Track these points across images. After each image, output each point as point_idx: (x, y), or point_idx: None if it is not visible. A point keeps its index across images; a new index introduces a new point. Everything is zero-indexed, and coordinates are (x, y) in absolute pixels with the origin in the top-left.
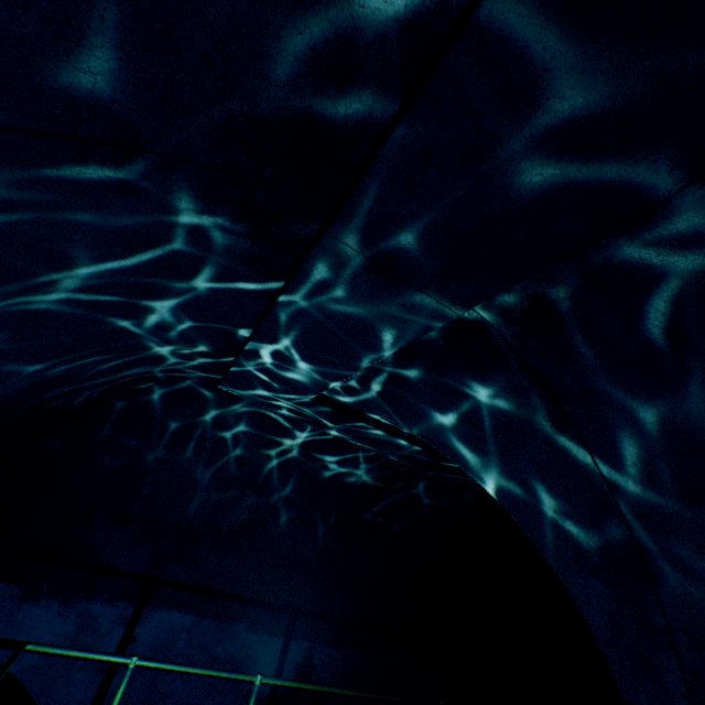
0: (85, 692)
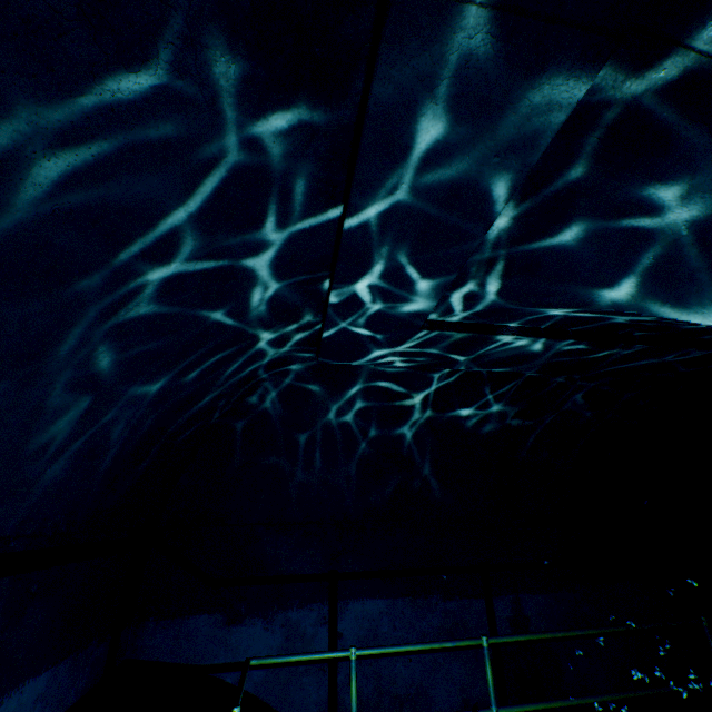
0: (317, 694)
